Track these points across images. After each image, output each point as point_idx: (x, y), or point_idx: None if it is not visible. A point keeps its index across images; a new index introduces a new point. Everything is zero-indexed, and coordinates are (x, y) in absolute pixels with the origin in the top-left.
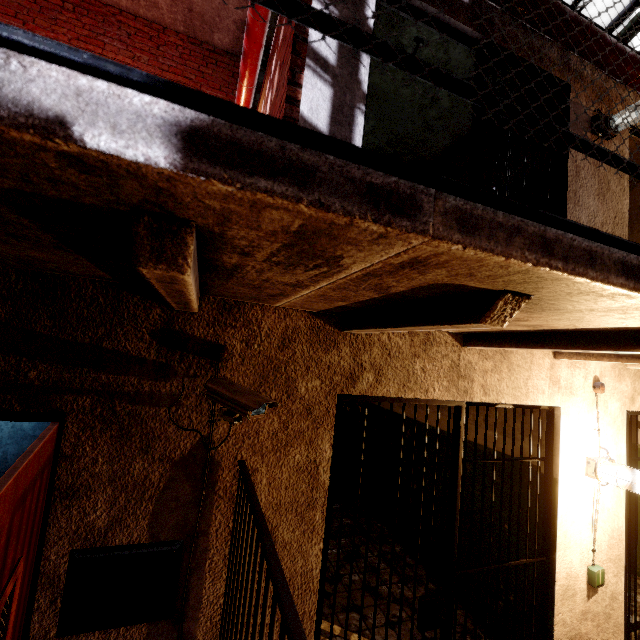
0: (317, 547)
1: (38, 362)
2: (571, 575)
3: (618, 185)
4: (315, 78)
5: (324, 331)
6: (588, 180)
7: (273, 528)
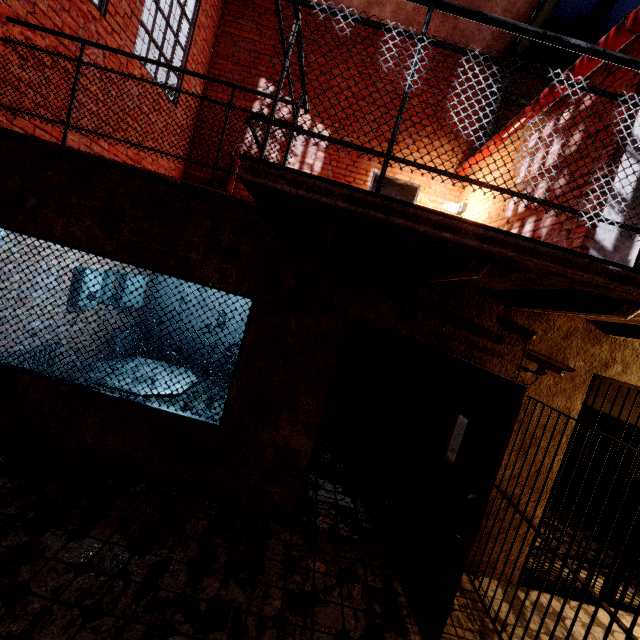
0: (559, 457)
1: (446, 324)
2: None
3: None
4: (630, 159)
5: (594, 333)
6: None
7: (536, 437)
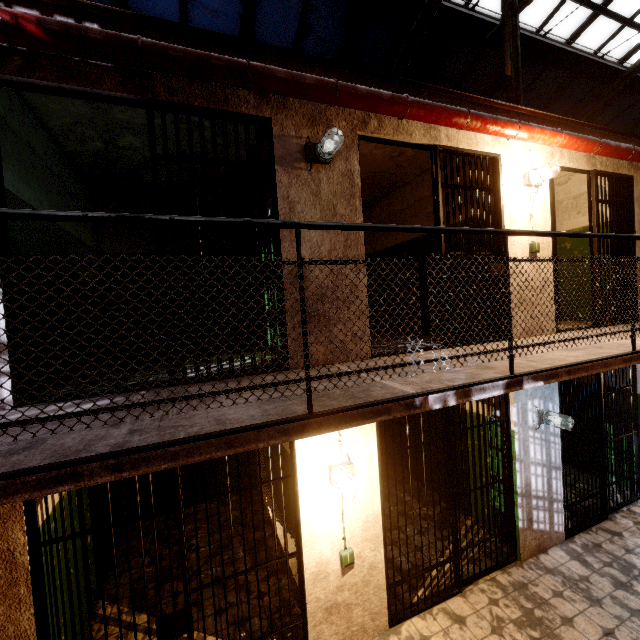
0: (28, 613)
1: None
2: (322, 562)
3: (348, 207)
4: None
5: None
6: (307, 212)
7: None
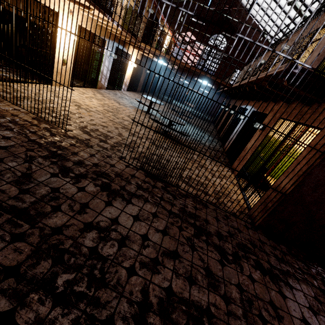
0: None
1: None
2: (59, 59)
3: None
4: None
5: None
6: None
7: None
